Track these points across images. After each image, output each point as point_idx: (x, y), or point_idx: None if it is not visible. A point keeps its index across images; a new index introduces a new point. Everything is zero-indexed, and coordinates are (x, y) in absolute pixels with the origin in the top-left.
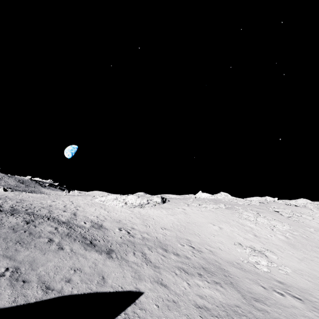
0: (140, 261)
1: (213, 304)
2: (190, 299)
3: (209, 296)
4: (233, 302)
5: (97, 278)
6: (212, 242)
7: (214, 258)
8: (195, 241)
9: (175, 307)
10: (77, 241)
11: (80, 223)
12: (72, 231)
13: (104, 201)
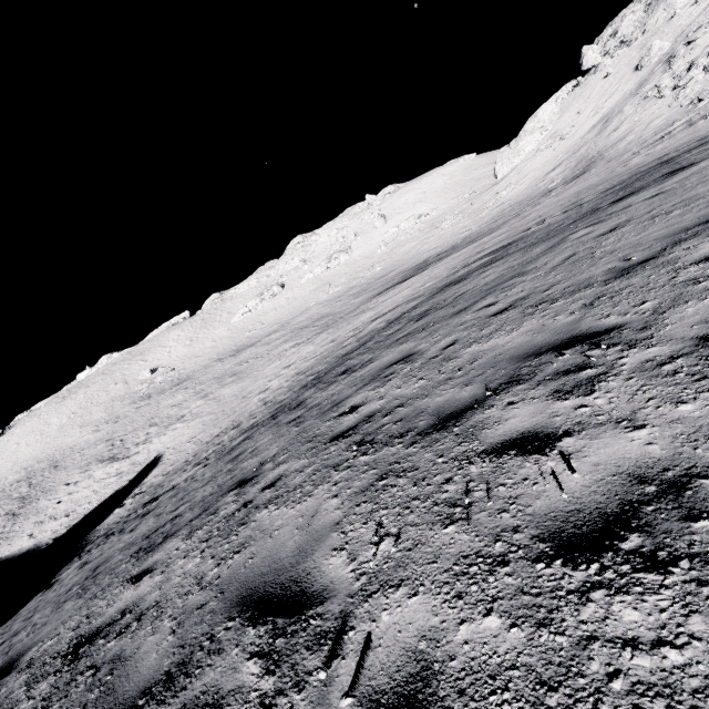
0: None
1: None
2: None
3: None
4: None
5: None
6: None
7: None
8: None
9: None
10: None
11: None
12: None
13: None
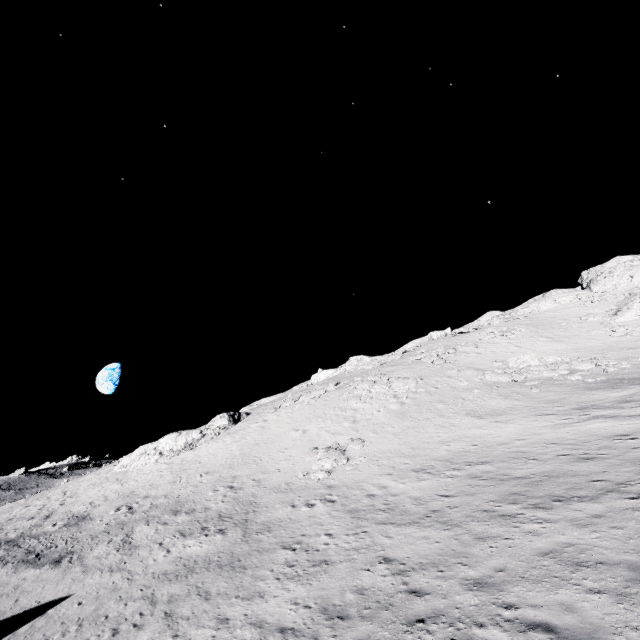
0: (110, 550)
1: (182, 565)
2: (148, 573)
3: (187, 556)
4: (219, 549)
5: (4, 606)
6: (273, 465)
7: (254, 491)
8: (245, 475)
9: (111, 593)
10: (8, 565)
11: (43, 529)
12: (14, 550)
13: (128, 465)
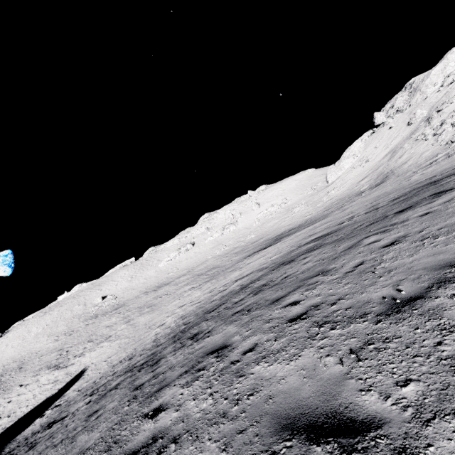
0: None
1: None
2: None
3: None
4: None
5: None
6: None
7: None
8: None
9: None
10: None
11: None
12: None
13: None
